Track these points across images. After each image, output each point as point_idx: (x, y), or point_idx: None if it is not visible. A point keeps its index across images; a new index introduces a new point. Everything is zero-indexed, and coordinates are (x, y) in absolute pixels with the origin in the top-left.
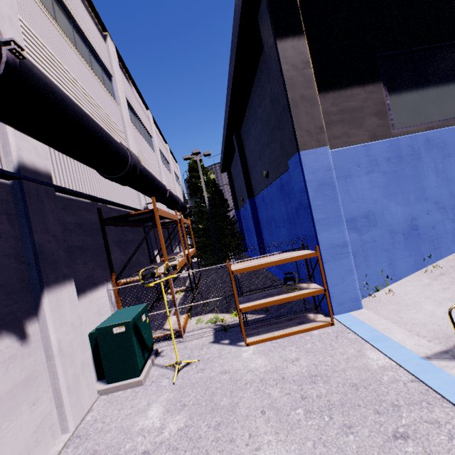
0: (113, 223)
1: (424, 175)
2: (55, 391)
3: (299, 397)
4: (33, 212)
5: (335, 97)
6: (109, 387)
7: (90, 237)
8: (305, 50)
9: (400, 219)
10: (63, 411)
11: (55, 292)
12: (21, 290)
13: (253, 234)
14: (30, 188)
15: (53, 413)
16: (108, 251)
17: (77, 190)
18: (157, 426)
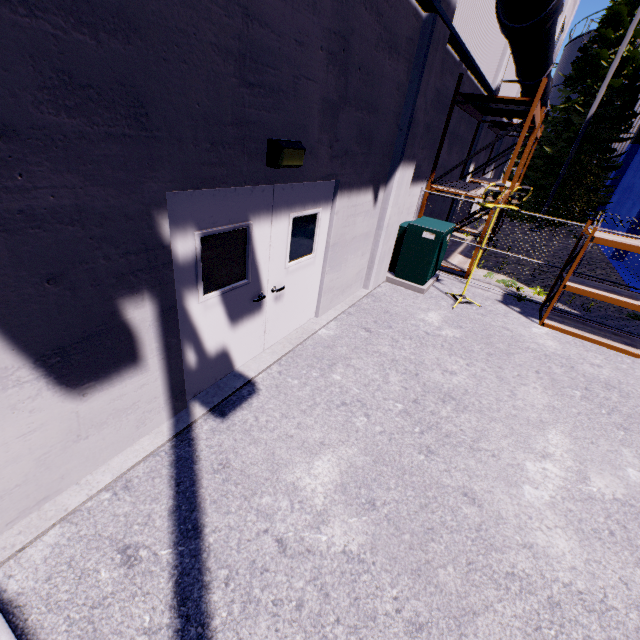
0: (467, 104)
1: None
2: (371, 256)
3: (582, 386)
4: (427, 65)
5: None
6: (396, 279)
7: (437, 116)
8: None
9: None
10: (370, 274)
11: (404, 170)
12: (388, 155)
13: (637, 202)
14: (437, 28)
15: (365, 270)
16: (442, 142)
17: (462, 40)
18: (435, 325)
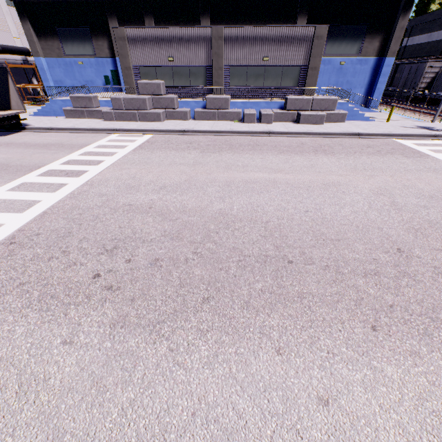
0: None
1: (75, 72)
2: None
3: None
4: None
5: (45, 40)
6: None
7: None
8: (28, 24)
9: (70, 84)
10: None
11: None
12: None
13: None
14: None
15: None
16: None
17: None
18: None
